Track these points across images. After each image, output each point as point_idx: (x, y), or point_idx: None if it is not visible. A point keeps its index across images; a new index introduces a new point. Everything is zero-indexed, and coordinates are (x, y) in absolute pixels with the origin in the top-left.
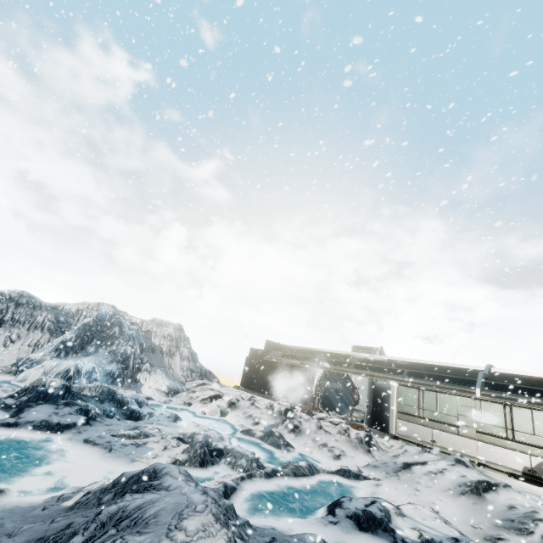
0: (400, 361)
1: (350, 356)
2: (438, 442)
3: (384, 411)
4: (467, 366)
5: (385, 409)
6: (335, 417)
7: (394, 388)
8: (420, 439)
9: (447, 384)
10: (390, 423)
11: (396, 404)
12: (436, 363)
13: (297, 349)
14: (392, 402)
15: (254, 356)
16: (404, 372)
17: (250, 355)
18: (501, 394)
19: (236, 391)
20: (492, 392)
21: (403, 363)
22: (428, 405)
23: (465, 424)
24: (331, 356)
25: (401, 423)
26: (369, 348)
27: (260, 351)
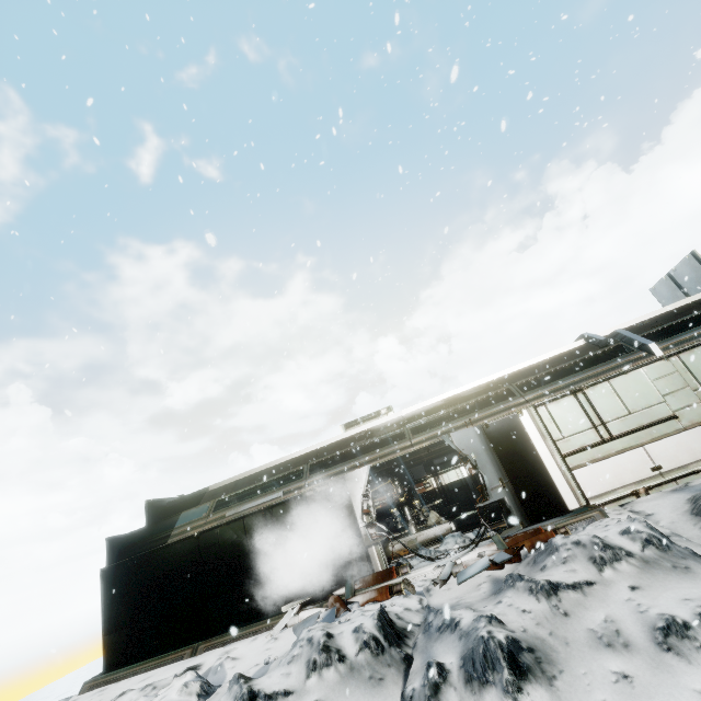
0: (466, 392)
1: (374, 430)
2: (665, 464)
3: (537, 474)
4: (560, 350)
5: (536, 468)
6: (461, 552)
7: (528, 419)
8: (635, 481)
9: (598, 367)
10: (562, 490)
11: (550, 445)
12: (517, 368)
13: (242, 481)
14: (541, 447)
15: (128, 556)
16: (513, 390)
17: (114, 561)
18: (677, 338)
19: (113, 700)
20: (664, 342)
21: (475, 391)
22: (608, 412)
23: (682, 405)
24: (335, 450)
25: (585, 474)
26: (373, 415)
27: (141, 534)
